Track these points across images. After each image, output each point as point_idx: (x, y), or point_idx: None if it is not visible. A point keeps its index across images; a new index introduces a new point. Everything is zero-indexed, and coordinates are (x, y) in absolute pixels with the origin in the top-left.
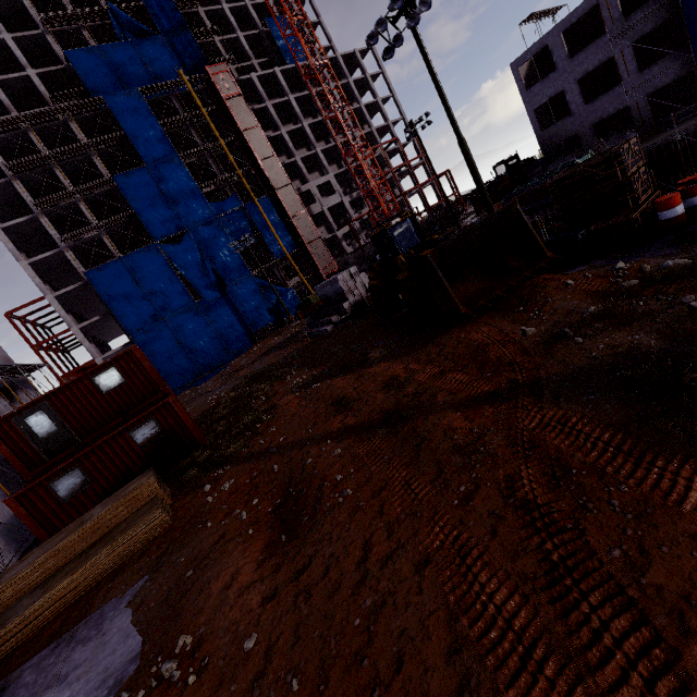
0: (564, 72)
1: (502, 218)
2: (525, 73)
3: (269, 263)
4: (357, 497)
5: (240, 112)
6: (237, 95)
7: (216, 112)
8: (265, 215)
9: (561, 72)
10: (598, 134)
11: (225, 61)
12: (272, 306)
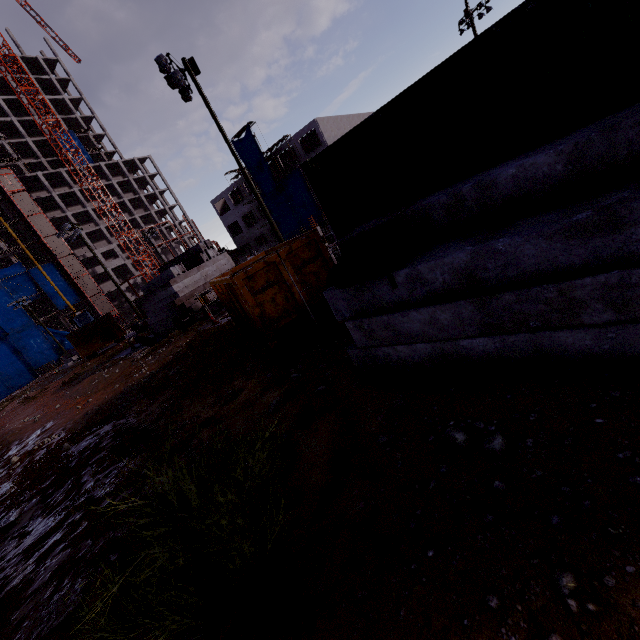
0: (235, 212)
1: (105, 319)
2: (222, 206)
3: (53, 313)
4: None
5: (24, 203)
6: (22, 191)
7: (1, 200)
8: (48, 277)
9: (233, 211)
10: (266, 240)
11: (14, 159)
12: (56, 347)
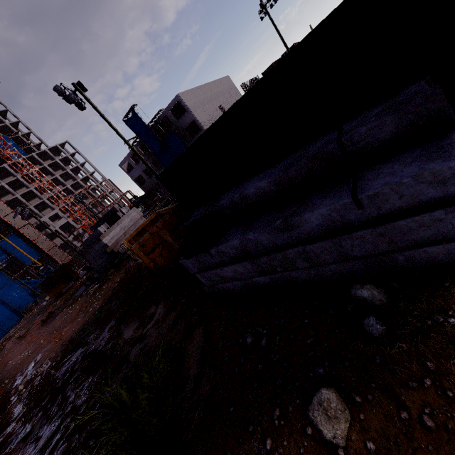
0: (137, 169)
1: (62, 268)
2: (127, 166)
3: (23, 269)
4: (2, 359)
5: None
6: None
7: None
8: (14, 244)
9: (136, 169)
10: None
11: None
12: (31, 292)
